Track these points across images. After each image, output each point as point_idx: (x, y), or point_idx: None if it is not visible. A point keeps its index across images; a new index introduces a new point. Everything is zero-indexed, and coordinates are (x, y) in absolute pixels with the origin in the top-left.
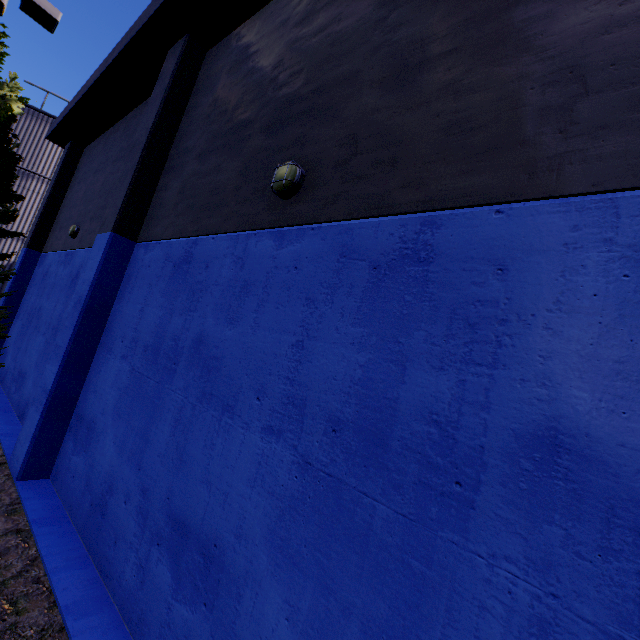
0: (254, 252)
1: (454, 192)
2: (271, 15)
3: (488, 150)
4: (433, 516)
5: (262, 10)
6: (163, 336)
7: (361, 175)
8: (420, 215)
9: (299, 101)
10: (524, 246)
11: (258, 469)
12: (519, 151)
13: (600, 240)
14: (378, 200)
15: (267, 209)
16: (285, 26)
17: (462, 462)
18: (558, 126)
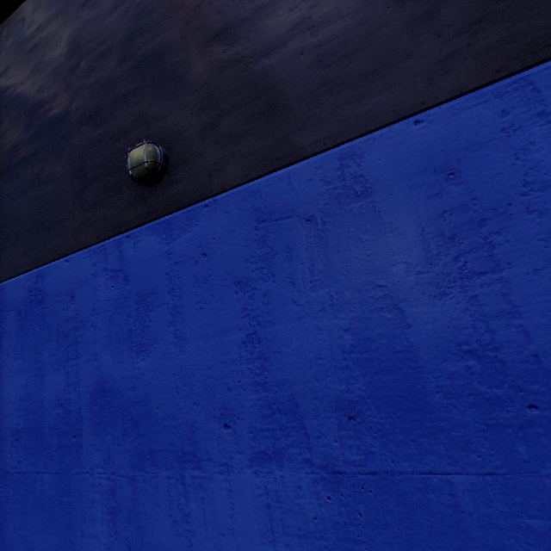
0: (136, 257)
1: (360, 118)
2: (40, 6)
3: (375, 70)
4: (525, 457)
5: (24, 4)
6: (39, 408)
7: (240, 133)
8: (333, 151)
9: (121, 81)
10: (463, 144)
11: (270, 514)
12: (408, 63)
13: (534, 116)
14: (275, 151)
15: (132, 204)
16: (64, 13)
17: (523, 381)
18: (434, 32)
